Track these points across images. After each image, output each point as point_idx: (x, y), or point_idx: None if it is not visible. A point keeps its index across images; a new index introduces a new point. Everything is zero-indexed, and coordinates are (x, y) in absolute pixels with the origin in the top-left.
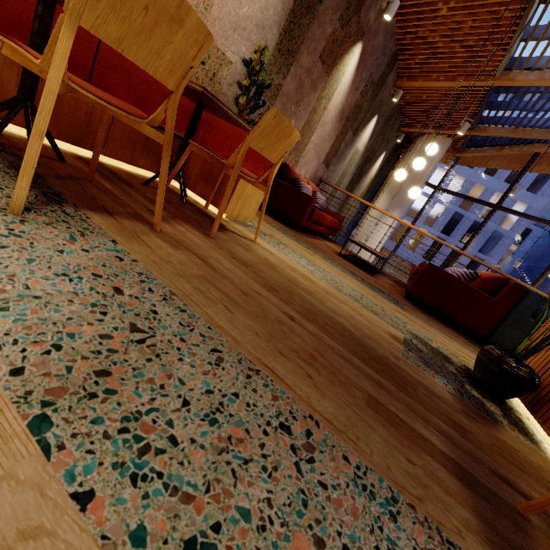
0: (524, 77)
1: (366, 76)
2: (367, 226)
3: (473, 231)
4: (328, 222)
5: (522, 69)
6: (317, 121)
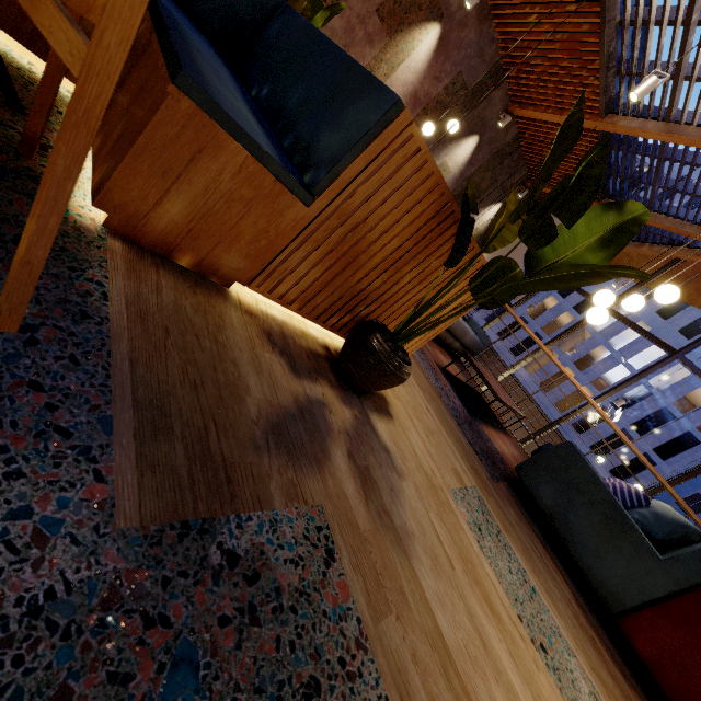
0: (627, 123)
1: (452, 70)
2: None
3: None
4: None
5: (627, 113)
6: None
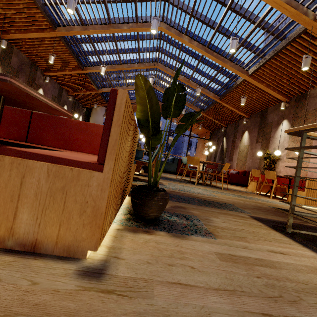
0: (105, 90)
1: (50, 96)
2: None
3: None
4: None
5: (103, 88)
6: None
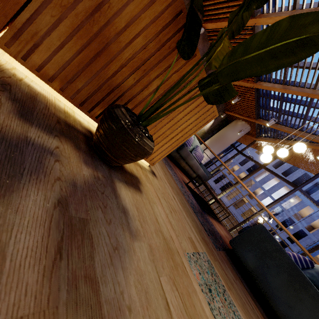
0: (266, 85)
1: None
2: None
3: None
4: None
5: (266, 81)
6: None
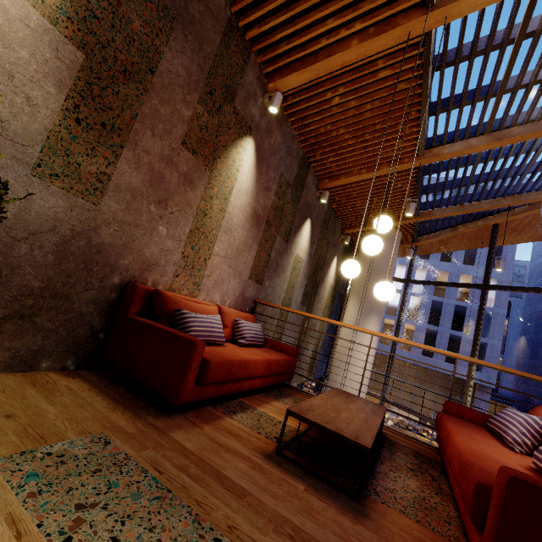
0: (450, 149)
1: (275, 175)
2: (345, 341)
3: (459, 315)
4: (261, 368)
5: (443, 143)
6: (215, 227)
